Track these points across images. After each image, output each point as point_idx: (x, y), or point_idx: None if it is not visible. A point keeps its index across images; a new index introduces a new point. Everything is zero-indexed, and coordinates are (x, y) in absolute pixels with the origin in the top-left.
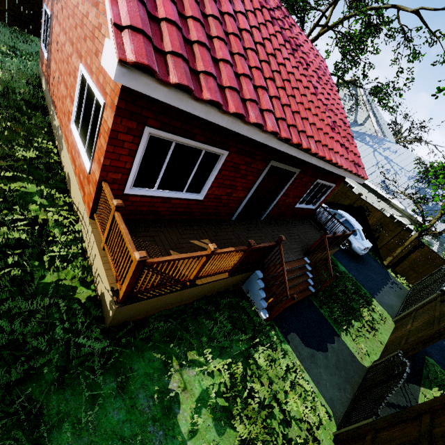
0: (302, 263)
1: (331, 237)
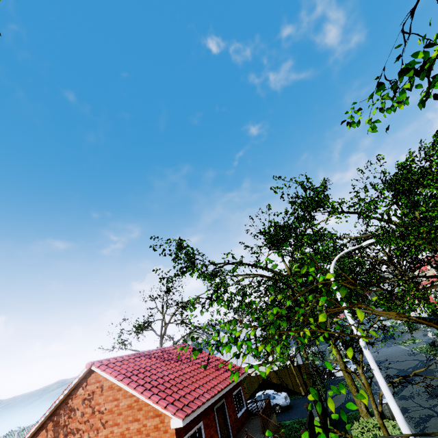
0: (266, 437)
1: (263, 411)
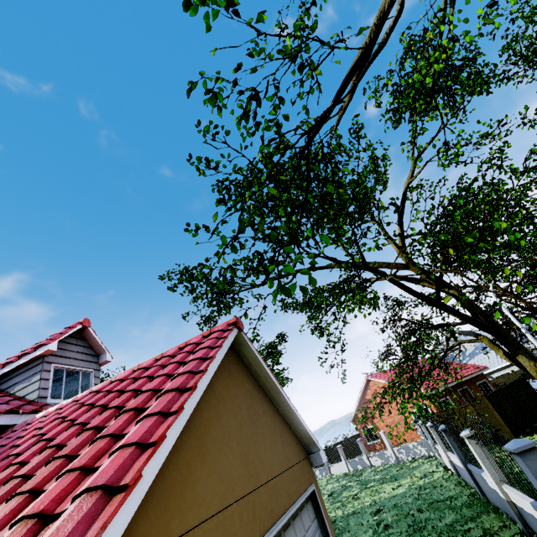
0: None
1: None
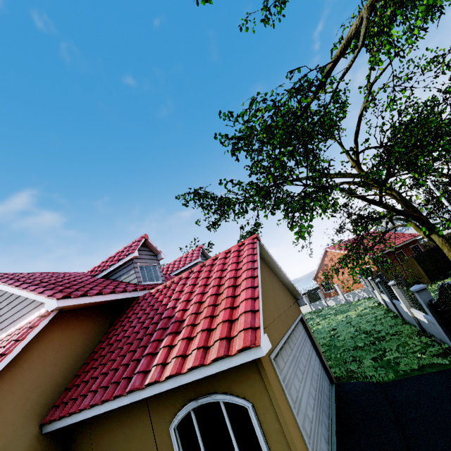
0: None
1: None
